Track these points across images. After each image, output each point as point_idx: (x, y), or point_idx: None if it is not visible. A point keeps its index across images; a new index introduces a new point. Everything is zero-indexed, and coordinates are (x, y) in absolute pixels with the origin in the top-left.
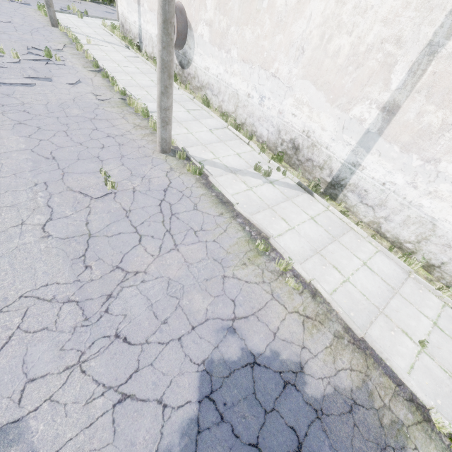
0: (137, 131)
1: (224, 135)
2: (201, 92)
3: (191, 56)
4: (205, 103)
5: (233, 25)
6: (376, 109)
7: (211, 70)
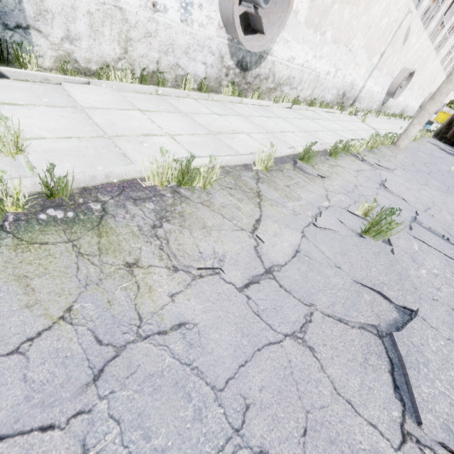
0: (399, 153)
1: (336, 117)
2: (275, 94)
3: (269, 47)
4: (299, 102)
5: (338, 2)
6: (379, 56)
7: (297, 60)
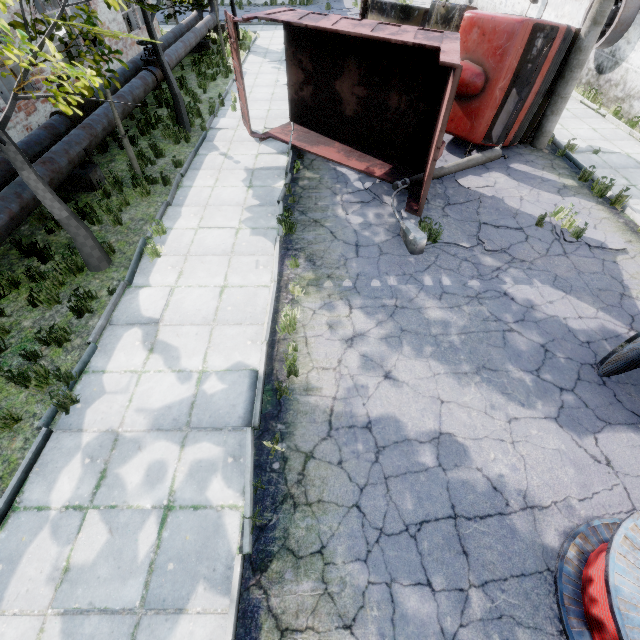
0: None
1: None
2: None
3: None
4: None
5: None
6: None
7: None
